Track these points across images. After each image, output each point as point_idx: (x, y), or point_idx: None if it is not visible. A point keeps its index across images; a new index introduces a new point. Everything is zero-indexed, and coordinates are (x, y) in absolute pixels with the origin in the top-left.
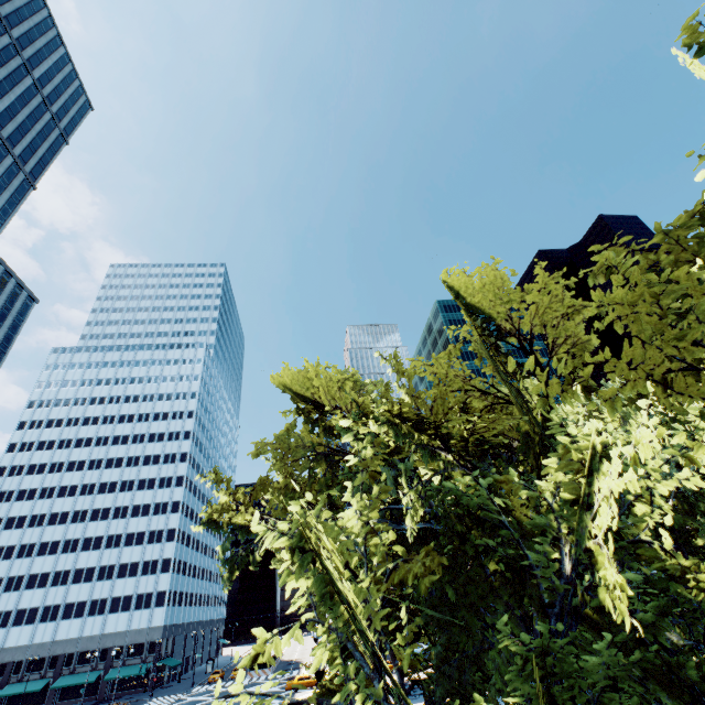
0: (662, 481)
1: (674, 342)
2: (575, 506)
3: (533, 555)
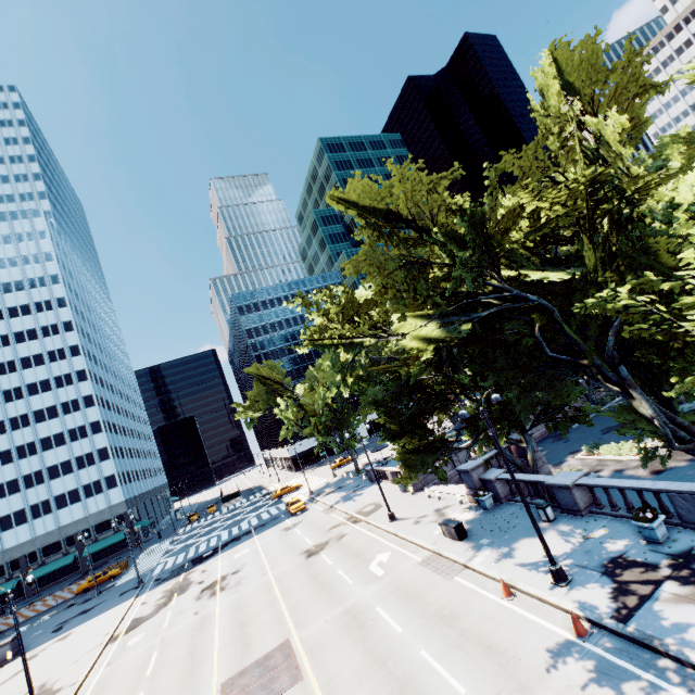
0: None
1: None
2: None
3: None
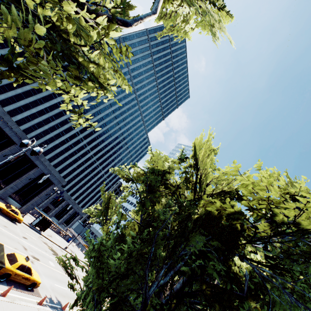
0: None
1: None
2: None
3: None
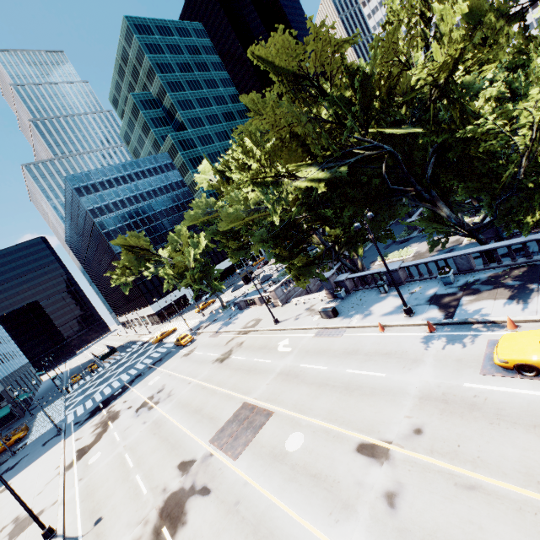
0: None
1: None
2: None
3: None
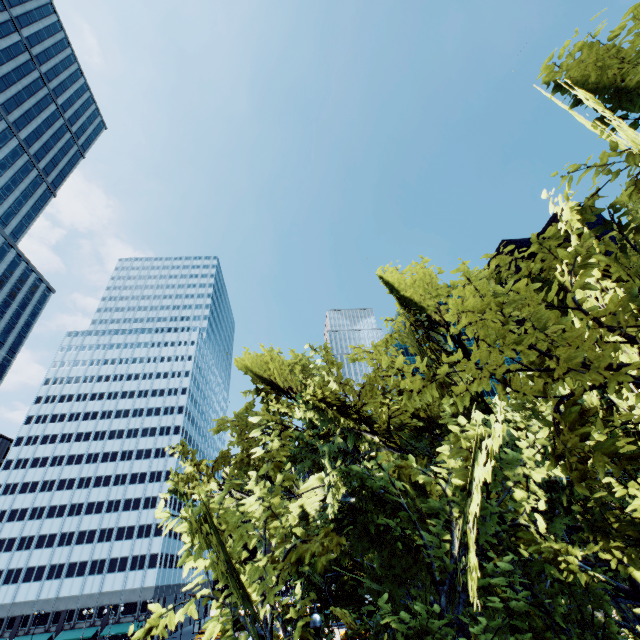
0: (535, 467)
1: (516, 345)
2: (461, 488)
3: (425, 533)
